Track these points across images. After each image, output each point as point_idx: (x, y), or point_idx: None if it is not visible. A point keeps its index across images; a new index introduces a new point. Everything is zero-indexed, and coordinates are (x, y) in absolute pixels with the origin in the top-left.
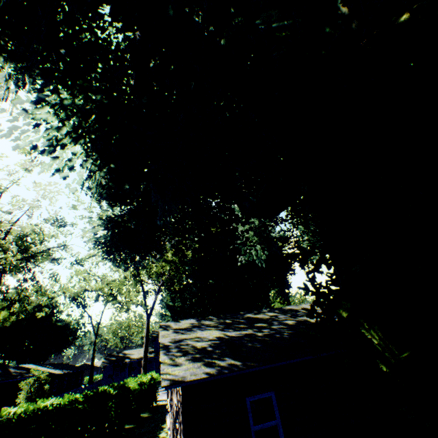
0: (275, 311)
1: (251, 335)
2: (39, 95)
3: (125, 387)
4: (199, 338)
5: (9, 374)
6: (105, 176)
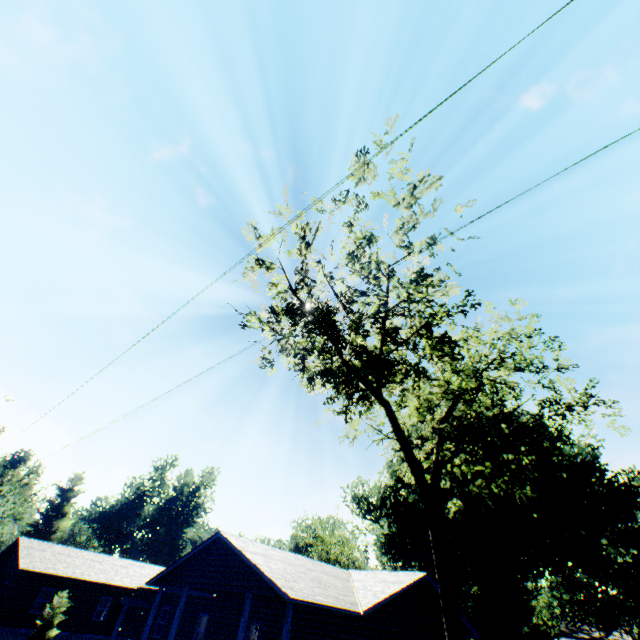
0: None
1: None
2: None
3: None
4: None
5: None
6: None
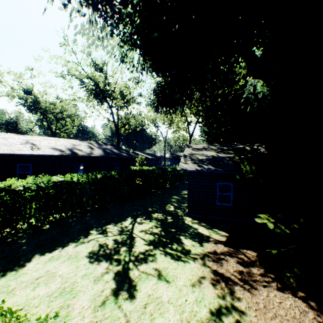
0: (262, 146)
1: (231, 158)
2: (110, 28)
3: (175, 169)
4: (202, 154)
5: (130, 155)
6: (149, 66)
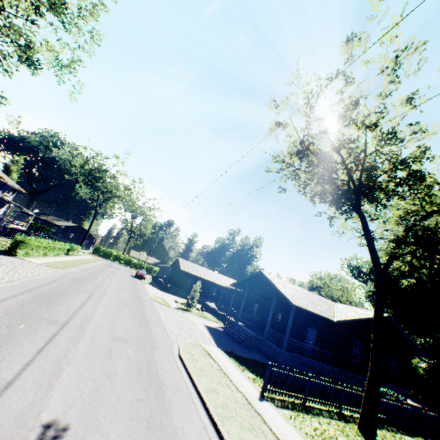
0: None
1: None
2: None
3: None
4: None
5: None
6: None
